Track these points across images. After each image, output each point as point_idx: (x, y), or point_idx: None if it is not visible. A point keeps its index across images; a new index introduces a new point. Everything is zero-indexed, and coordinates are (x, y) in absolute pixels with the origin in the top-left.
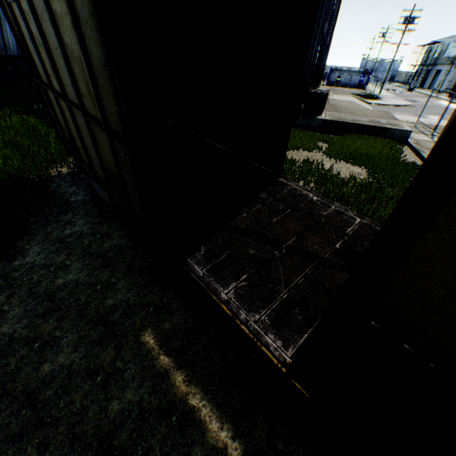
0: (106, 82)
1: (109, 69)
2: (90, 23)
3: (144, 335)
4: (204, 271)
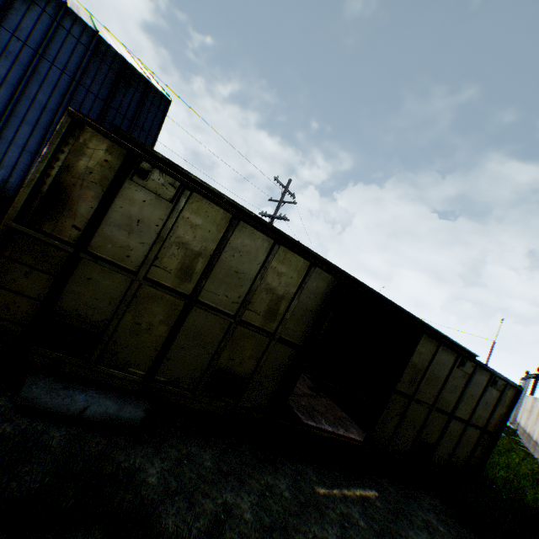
0: (306, 317)
1: (316, 314)
2: (317, 294)
3: (319, 490)
4: (314, 422)
